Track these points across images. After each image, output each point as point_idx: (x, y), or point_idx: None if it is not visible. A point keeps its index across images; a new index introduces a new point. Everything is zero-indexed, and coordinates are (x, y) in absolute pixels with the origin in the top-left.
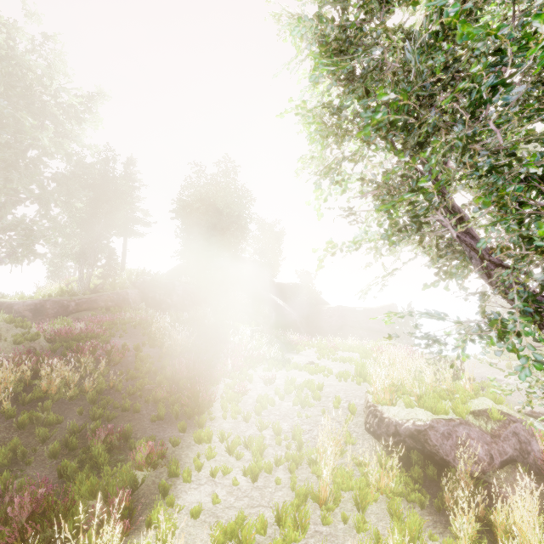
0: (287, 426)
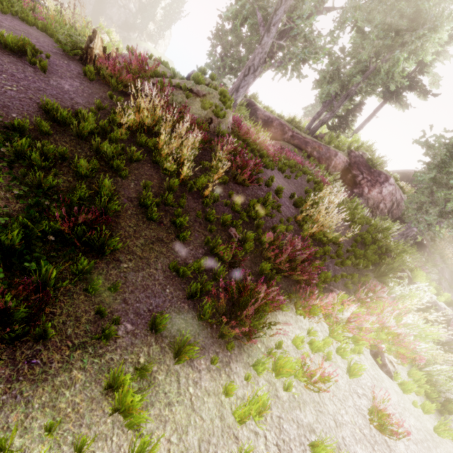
0: None
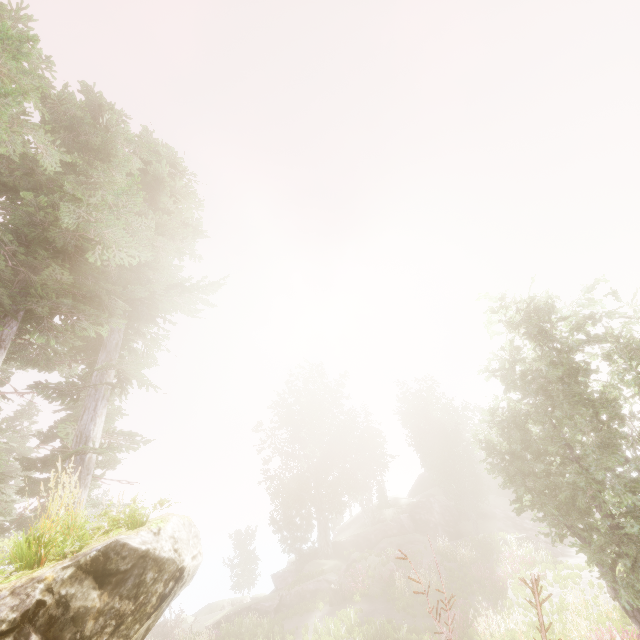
0: (557, 599)
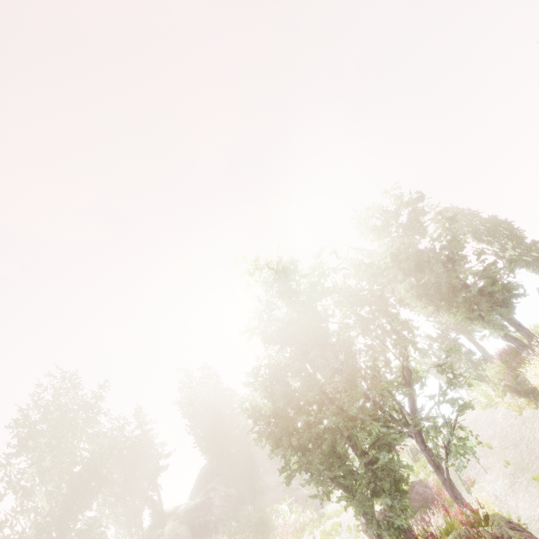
0: None
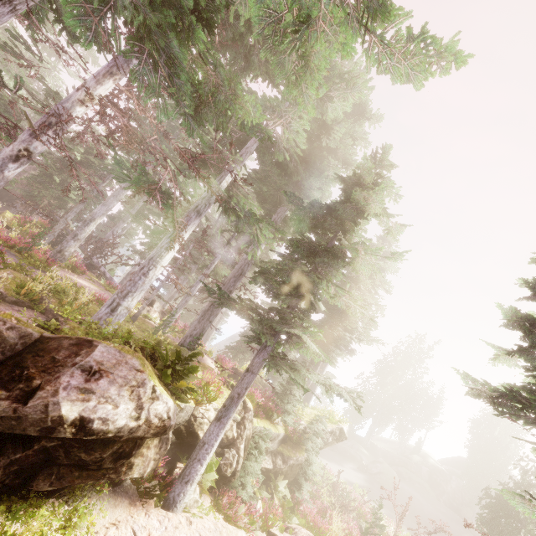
0: None
